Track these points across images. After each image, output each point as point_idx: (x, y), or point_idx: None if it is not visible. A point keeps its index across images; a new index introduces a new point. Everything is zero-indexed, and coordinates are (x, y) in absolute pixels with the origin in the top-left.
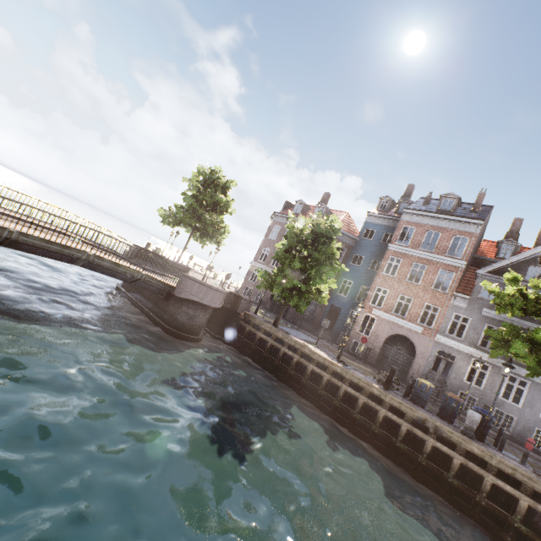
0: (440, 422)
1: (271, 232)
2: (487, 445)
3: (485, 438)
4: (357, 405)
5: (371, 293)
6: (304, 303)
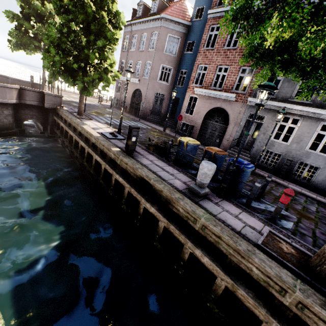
0: (160, 180)
1: (123, 44)
2: (230, 200)
3: (237, 192)
4: (101, 171)
5: (194, 74)
6: (78, 83)
